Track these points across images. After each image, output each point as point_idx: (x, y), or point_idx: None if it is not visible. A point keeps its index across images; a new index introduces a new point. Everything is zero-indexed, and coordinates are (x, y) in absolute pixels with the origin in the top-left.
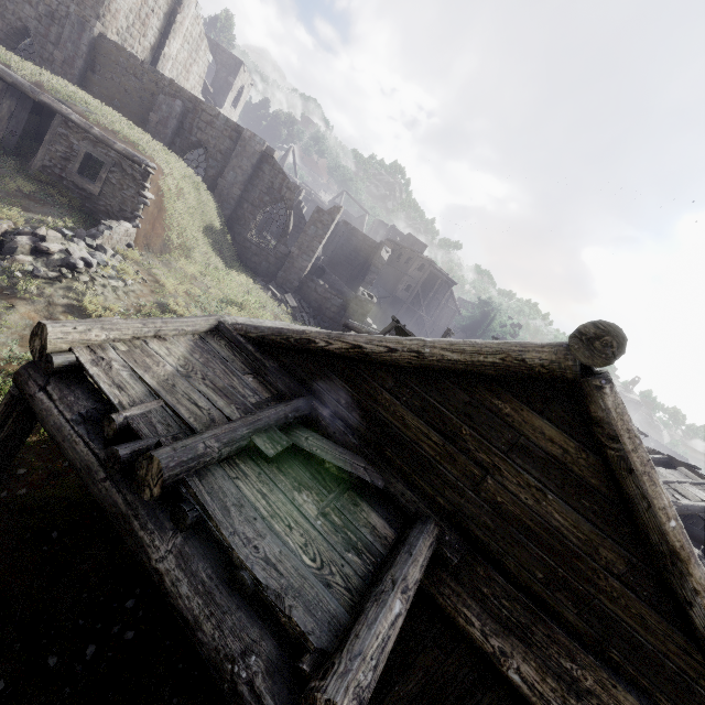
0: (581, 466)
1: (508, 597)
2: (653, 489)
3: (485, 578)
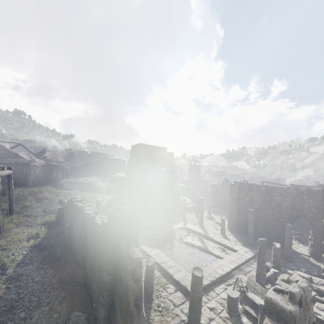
0: (1, 148)
1: (3, 159)
2: (4, 147)
3: (1, 159)
